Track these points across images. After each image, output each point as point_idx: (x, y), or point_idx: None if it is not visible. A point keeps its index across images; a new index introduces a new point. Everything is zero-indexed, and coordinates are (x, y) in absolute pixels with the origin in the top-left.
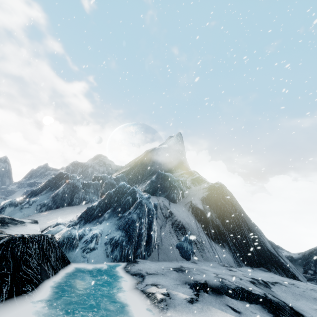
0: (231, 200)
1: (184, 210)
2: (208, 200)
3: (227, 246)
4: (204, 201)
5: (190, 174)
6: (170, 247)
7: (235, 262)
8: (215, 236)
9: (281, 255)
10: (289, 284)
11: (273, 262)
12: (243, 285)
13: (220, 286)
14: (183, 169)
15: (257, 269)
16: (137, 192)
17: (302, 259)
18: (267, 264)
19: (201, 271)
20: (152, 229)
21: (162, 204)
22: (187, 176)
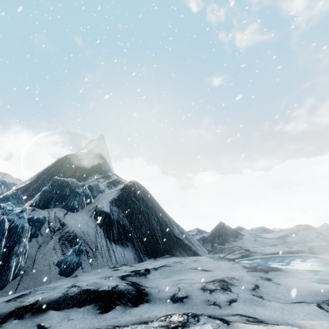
0: (143, 196)
1: (85, 217)
2: (118, 201)
3: (131, 244)
4: (113, 202)
5: (108, 177)
6: (45, 268)
7: (136, 258)
8: (118, 237)
9: (190, 238)
10: (176, 263)
11: (177, 246)
12: (95, 285)
13: (56, 298)
14: (101, 173)
15: (160, 258)
16: (0, 208)
17: (211, 236)
18: (172, 250)
19: (57, 286)
20: (14, 252)
21: (53, 216)
22: (104, 180)
